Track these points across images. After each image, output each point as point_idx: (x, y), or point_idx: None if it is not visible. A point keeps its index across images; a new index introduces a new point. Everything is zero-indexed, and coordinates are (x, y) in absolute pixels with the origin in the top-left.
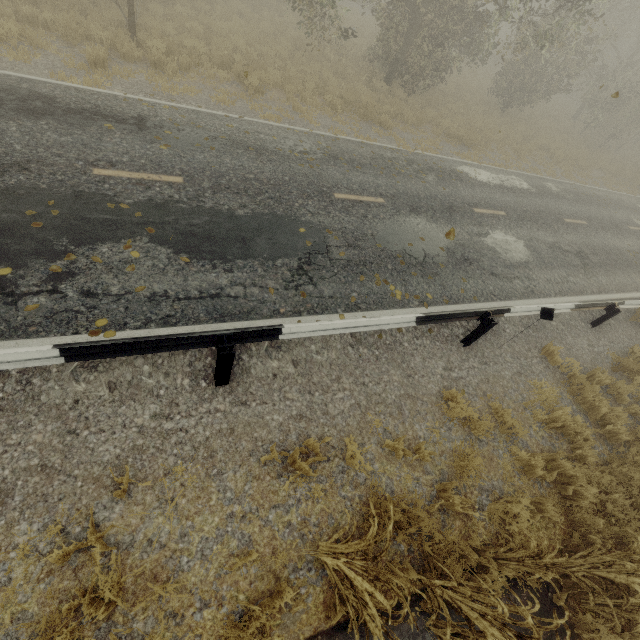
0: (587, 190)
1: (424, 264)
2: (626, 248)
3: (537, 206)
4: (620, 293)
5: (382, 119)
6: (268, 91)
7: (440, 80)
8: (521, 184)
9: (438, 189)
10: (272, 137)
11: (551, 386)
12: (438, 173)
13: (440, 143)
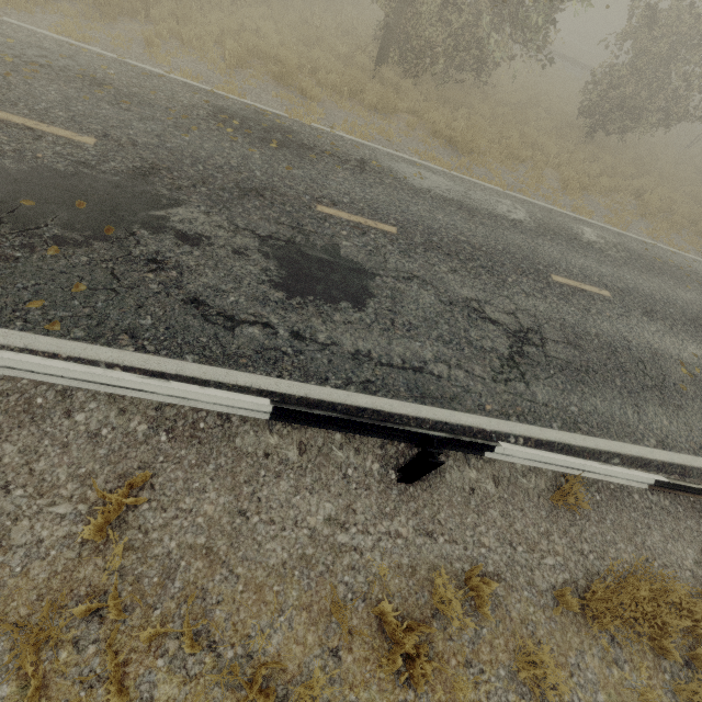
0: (677, 258)
1: (8, 237)
2: (682, 358)
3: (504, 243)
4: (573, 432)
5: (304, 84)
6: (139, 24)
7: (477, 74)
8: (510, 211)
9: (274, 165)
10: (9, 39)
11: (3, 595)
12: (317, 153)
13: (406, 137)
